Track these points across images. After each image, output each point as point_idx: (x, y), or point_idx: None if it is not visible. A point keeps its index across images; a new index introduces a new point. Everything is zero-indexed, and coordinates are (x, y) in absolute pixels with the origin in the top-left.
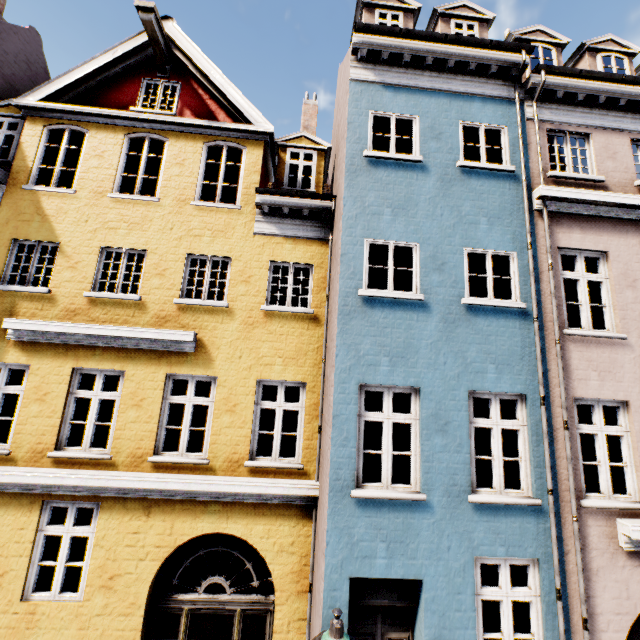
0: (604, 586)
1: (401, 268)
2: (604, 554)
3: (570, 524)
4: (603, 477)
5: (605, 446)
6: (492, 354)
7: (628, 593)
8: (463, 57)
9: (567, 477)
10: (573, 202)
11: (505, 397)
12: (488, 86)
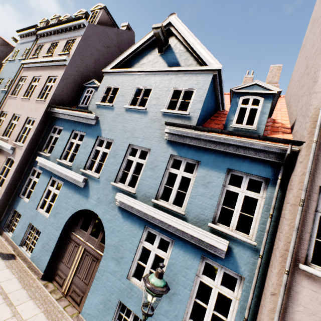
0: None
1: (1, 84)
2: None
3: None
4: None
5: (2, 122)
6: None
7: None
8: (31, 32)
9: None
10: (27, 64)
11: None
12: (35, 38)
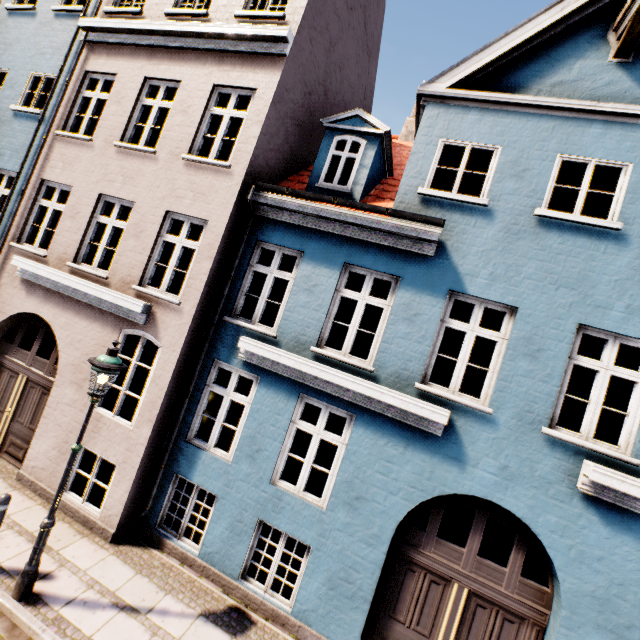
0: (2, 295)
1: None
2: (11, 277)
3: (3, 255)
4: (39, 235)
5: (50, 216)
6: (14, 145)
7: (11, 303)
8: None
9: (15, 228)
10: (105, 32)
11: (13, 175)
12: None
